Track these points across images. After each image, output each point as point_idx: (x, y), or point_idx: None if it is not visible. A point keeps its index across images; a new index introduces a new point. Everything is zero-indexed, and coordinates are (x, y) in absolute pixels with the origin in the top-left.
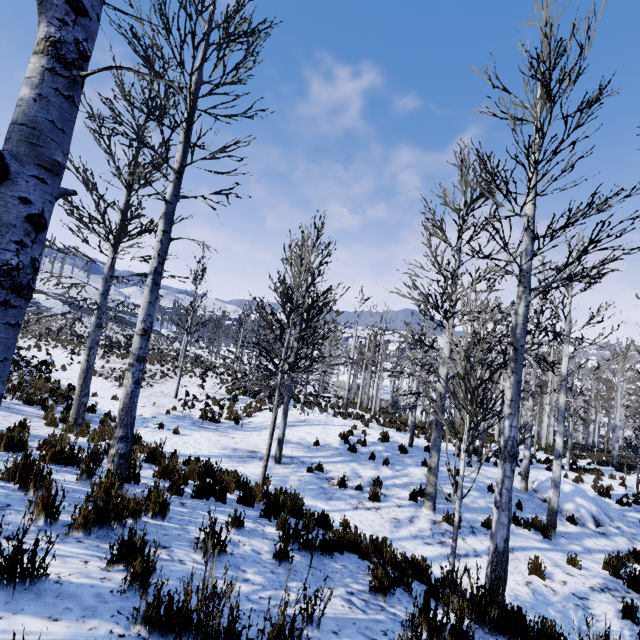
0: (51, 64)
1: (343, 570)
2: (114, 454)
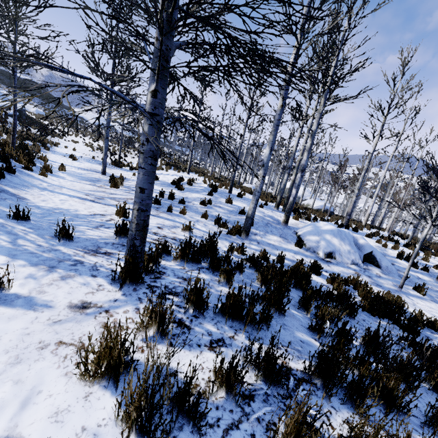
0: None
1: None
2: None
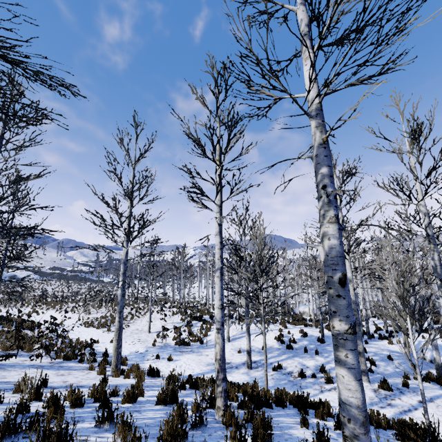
0: (338, 226)
1: (381, 439)
2: (221, 391)
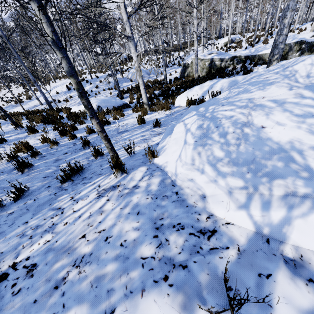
0: None
1: None
2: None
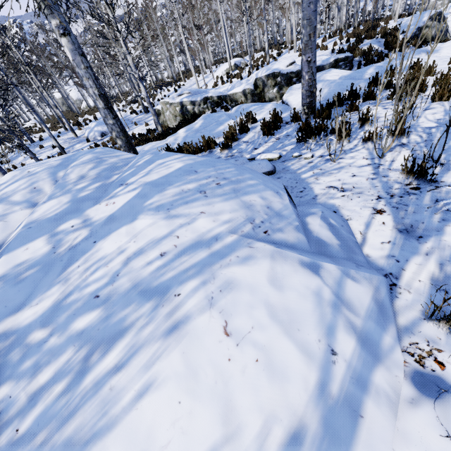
0: None
1: None
2: None
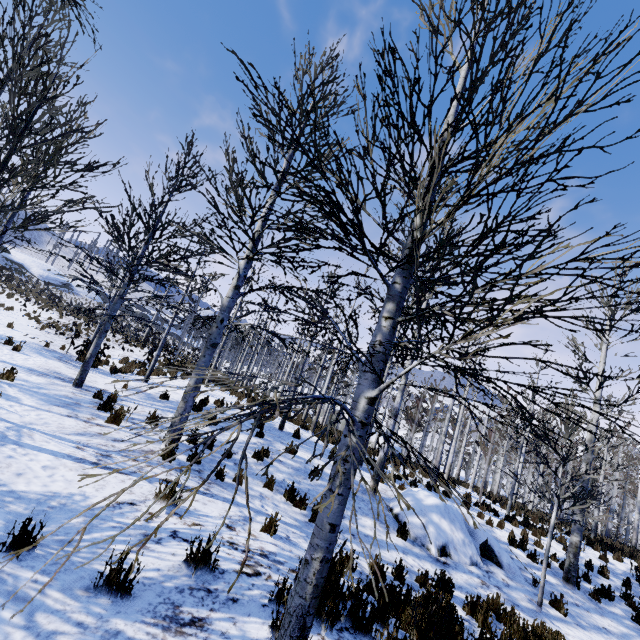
0: None
1: None
2: None
